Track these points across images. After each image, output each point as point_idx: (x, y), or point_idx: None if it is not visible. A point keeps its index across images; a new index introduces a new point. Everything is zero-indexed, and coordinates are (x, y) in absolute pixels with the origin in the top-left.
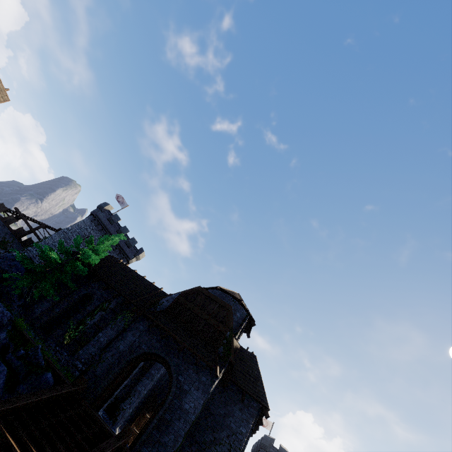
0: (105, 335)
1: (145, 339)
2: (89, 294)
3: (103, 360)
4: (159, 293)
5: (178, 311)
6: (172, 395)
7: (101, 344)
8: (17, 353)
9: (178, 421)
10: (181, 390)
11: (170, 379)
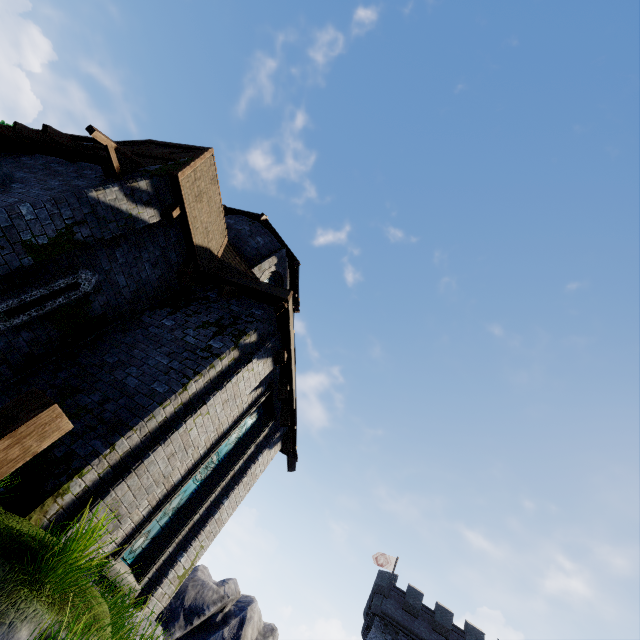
0: None
1: None
2: None
3: None
4: None
5: None
6: None
7: None
8: None
9: None
10: (0, 193)
11: None
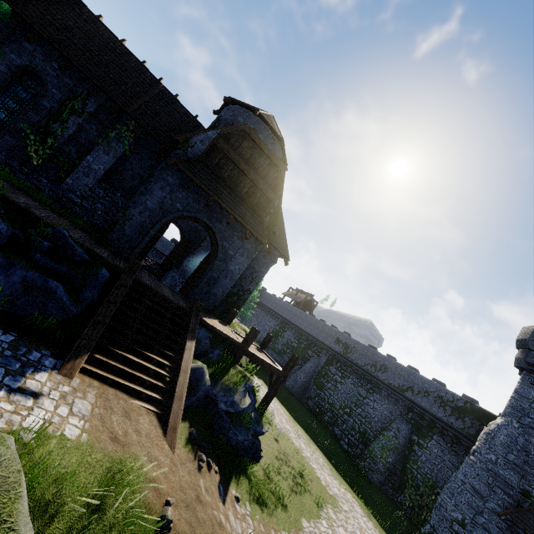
0: (98, 162)
1: (179, 196)
2: (30, 68)
3: (129, 218)
4: (161, 93)
5: (217, 161)
6: (219, 261)
7: (97, 174)
8: (39, 245)
9: (225, 279)
10: (226, 254)
11: (214, 244)
